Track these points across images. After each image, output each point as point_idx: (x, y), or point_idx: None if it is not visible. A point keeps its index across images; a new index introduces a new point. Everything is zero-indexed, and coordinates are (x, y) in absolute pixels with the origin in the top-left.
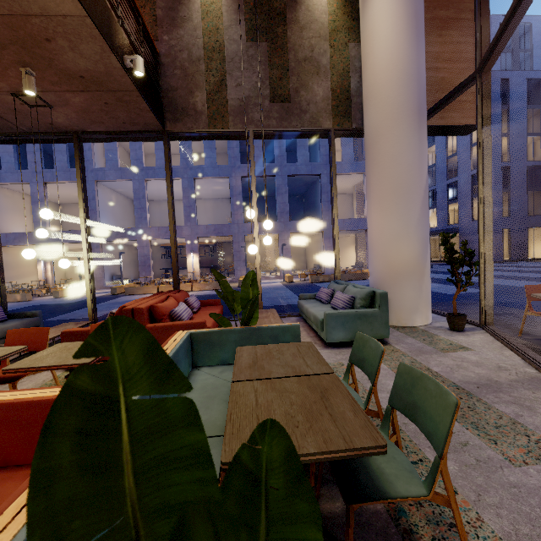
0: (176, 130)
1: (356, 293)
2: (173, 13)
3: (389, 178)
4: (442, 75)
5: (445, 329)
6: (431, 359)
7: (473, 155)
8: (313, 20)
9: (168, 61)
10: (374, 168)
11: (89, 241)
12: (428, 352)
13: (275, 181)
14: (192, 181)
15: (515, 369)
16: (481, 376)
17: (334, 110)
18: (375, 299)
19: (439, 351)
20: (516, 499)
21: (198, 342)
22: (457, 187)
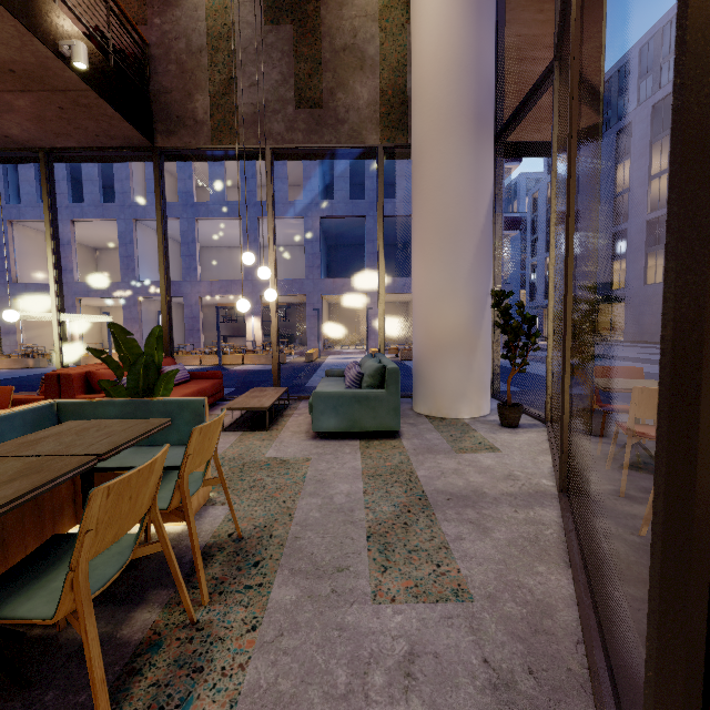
0: (169, 146)
1: (366, 369)
2: None
3: (432, 213)
4: (541, 69)
5: (496, 424)
6: (430, 460)
7: (653, 192)
8: None
9: (160, 53)
10: (417, 199)
11: (60, 290)
12: (438, 451)
13: (365, 223)
14: (255, 221)
15: (526, 480)
16: (470, 485)
17: (383, 119)
18: (385, 377)
19: (454, 450)
20: (322, 644)
21: (67, 415)
22: (627, 237)
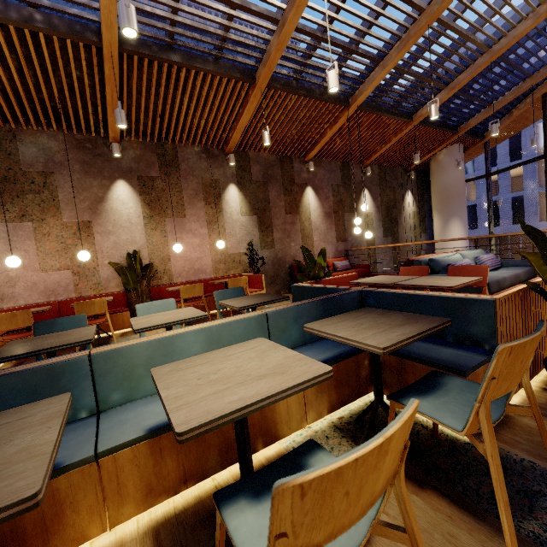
0: None
1: None
2: (352, 223)
3: None
4: None
5: None
6: None
7: None
8: (407, 223)
9: (351, 253)
10: None
11: None
12: None
13: None
14: None
15: None
16: None
17: None
18: None
19: None
20: None
21: None
22: None
